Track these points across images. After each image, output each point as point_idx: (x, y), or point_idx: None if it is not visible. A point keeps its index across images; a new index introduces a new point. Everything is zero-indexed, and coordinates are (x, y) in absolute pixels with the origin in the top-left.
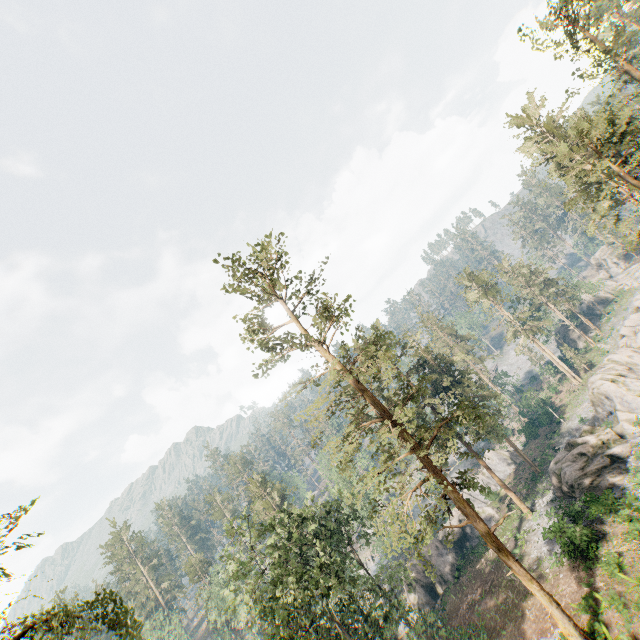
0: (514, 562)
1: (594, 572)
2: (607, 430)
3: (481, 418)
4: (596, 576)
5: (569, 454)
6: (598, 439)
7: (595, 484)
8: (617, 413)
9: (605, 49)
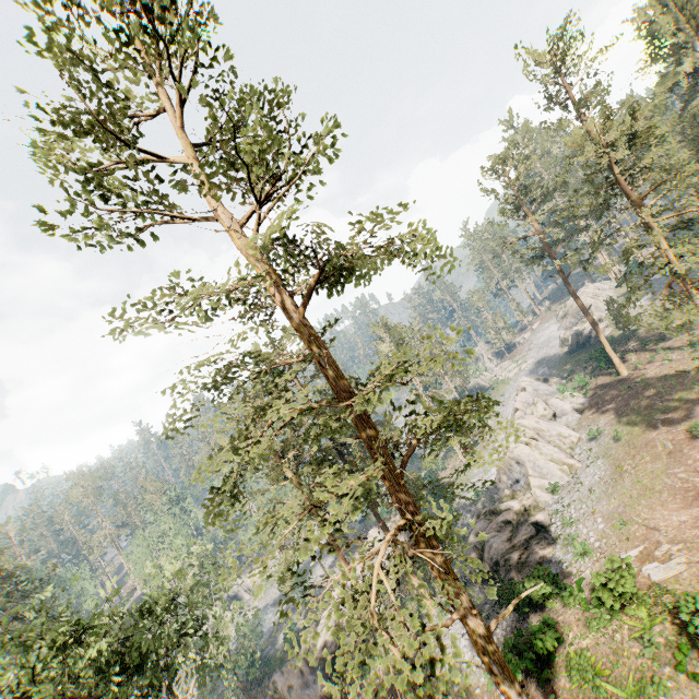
0: (521, 690)
1: (558, 685)
2: (529, 495)
3: (484, 426)
4: (561, 691)
5: (493, 522)
6: (522, 504)
7: (524, 559)
8: (531, 478)
9: (577, 103)
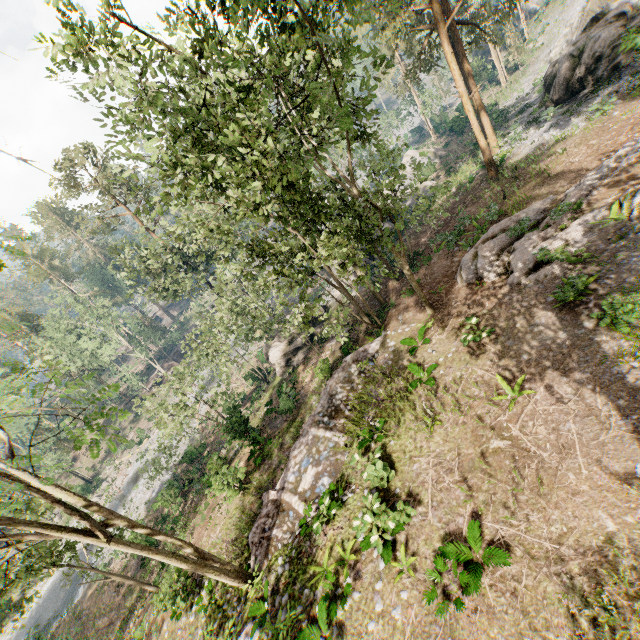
0: None
1: None
2: None
3: None
4: None
5: (601, 22)
6: None
7: None
8: None
9: None
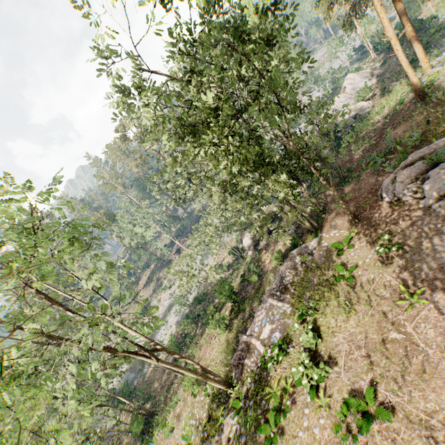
0: None
1: None
2: None
3: None
4: None
5: None
6: None
7: None
8: None
9: None
